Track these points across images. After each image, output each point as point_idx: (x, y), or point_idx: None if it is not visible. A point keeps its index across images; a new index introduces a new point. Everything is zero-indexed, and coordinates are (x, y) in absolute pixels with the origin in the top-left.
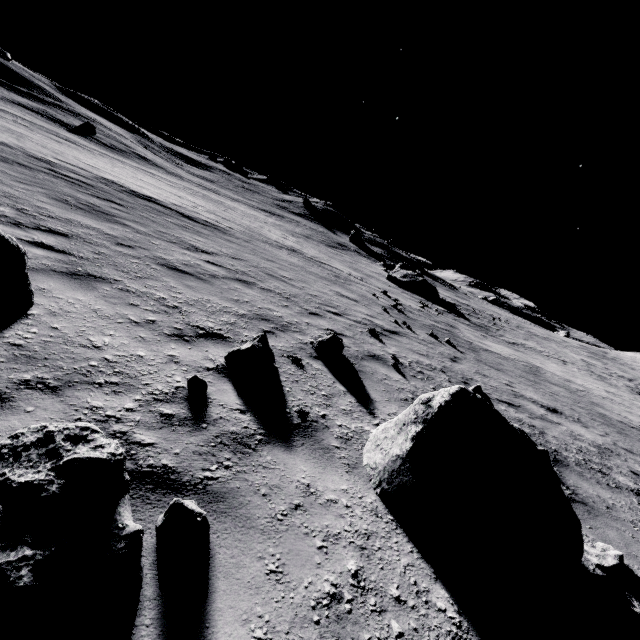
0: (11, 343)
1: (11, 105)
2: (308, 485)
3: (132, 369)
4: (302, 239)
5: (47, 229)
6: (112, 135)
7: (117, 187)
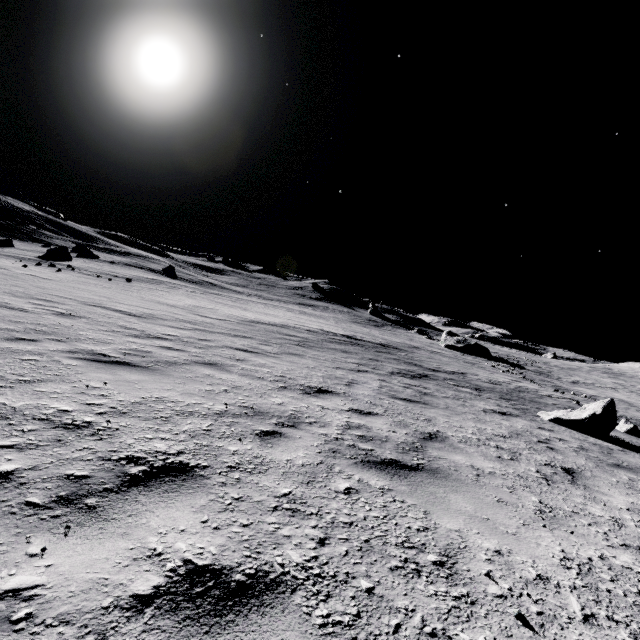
0: (620, 439)
1: (131, 268)
2: None
3: (637, 441)
4: (370, 328)
5: (474, 388)
6: (175, 268)
7: (339, 335)
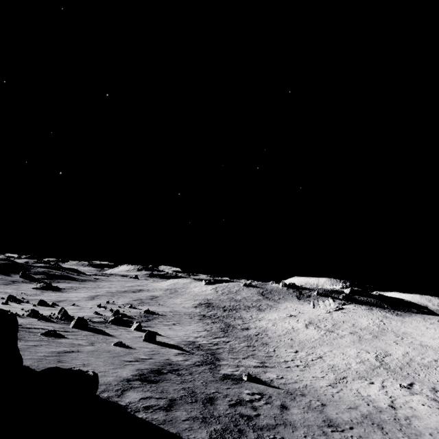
0: None
1: None
2: (1, 300)
3: None
4: None
5: None
6: None
7: None
